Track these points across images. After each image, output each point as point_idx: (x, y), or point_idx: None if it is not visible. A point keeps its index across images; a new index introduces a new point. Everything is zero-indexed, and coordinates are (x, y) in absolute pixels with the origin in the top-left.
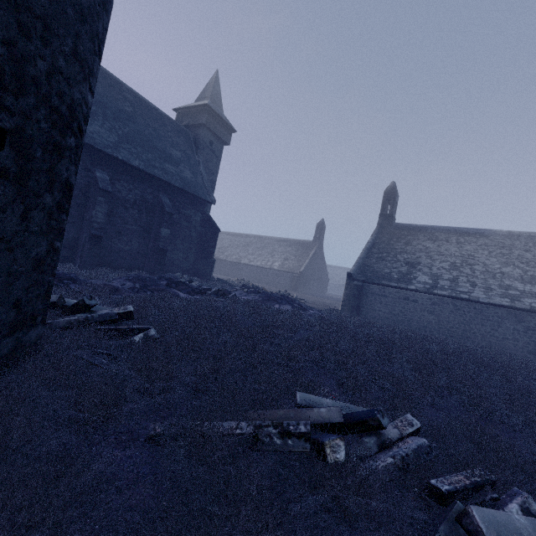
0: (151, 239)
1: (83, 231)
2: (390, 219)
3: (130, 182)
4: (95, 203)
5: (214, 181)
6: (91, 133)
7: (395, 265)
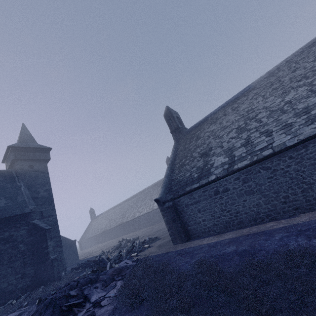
0: None
1: None
2: (179, 130)
3: None
4: None
5: (49, 188)
6: None
7: (193, 163)
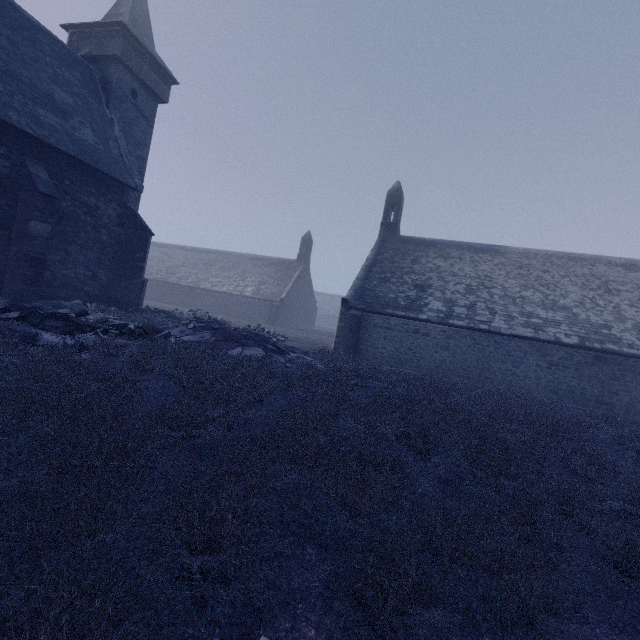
0: (12, 241)
1: None
2: (394, 230)
3: None
4: None
5: (144, 158)
6: None
7: (402, 288)
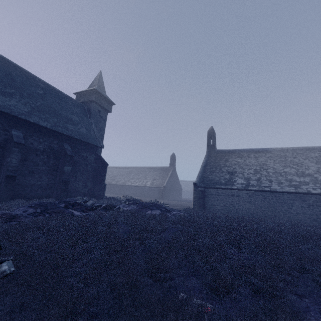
0: (57, 175)
1: (0, 174)
2: (213, 148)
3: (40, 137)
4: (10, 153)
5: (103, 134)
6: (9, 106)
7: (222, 174)
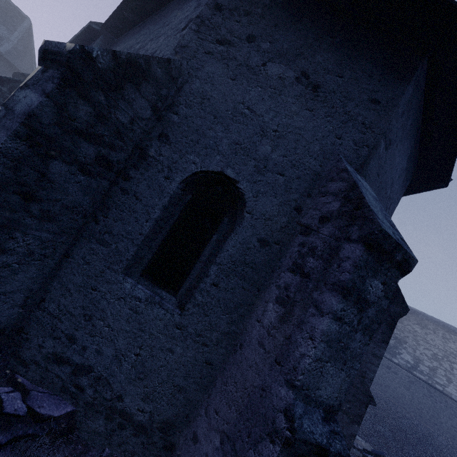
0: None
1: None
2: None
3: None
4: None
5: None
6: None
7: None
